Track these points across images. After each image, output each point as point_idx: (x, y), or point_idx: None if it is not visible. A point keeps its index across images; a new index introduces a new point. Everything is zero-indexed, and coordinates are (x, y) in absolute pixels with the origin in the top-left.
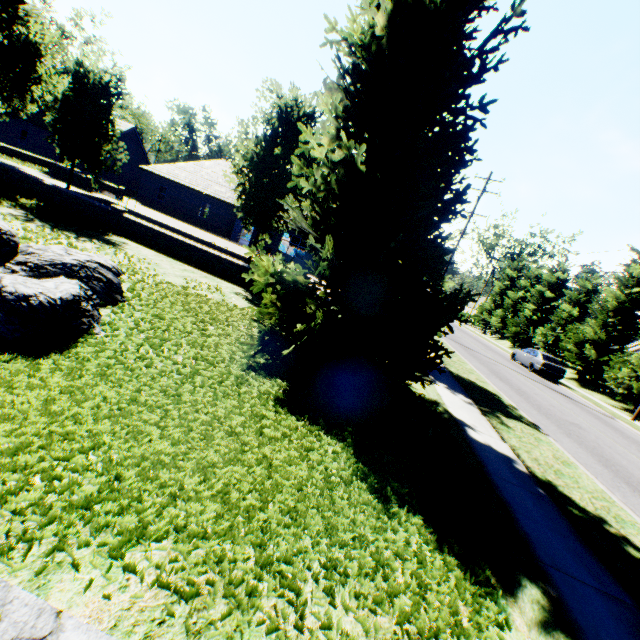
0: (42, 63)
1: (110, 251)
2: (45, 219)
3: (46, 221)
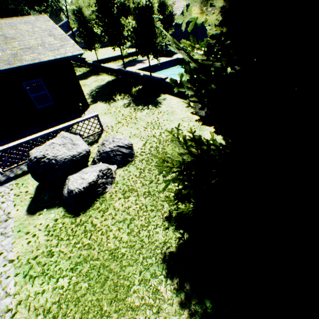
0: (130, 9)
1: (150, 114)
2: (136, 100)
3: (135, 101)
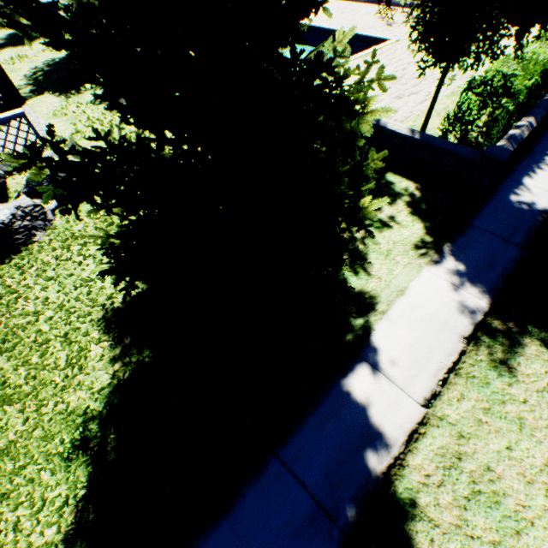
0: None
1: None
2: None
3: None
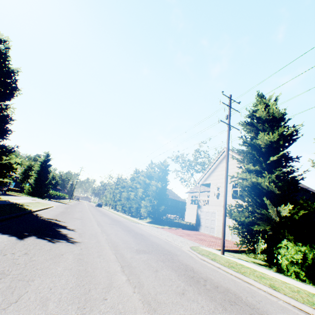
0: None
1: None
2: None
3: None
